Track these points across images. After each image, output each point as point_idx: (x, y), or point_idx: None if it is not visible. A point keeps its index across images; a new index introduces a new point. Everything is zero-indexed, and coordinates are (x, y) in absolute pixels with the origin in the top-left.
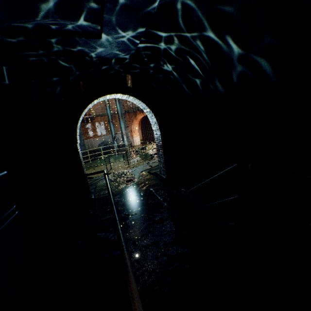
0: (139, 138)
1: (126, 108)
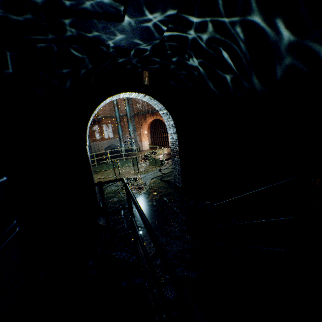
0: (148, 143)
1: (136, 110)
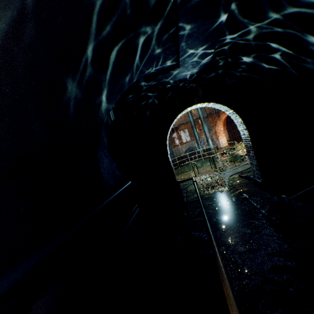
0: (225, 139)
1: (207, 110)
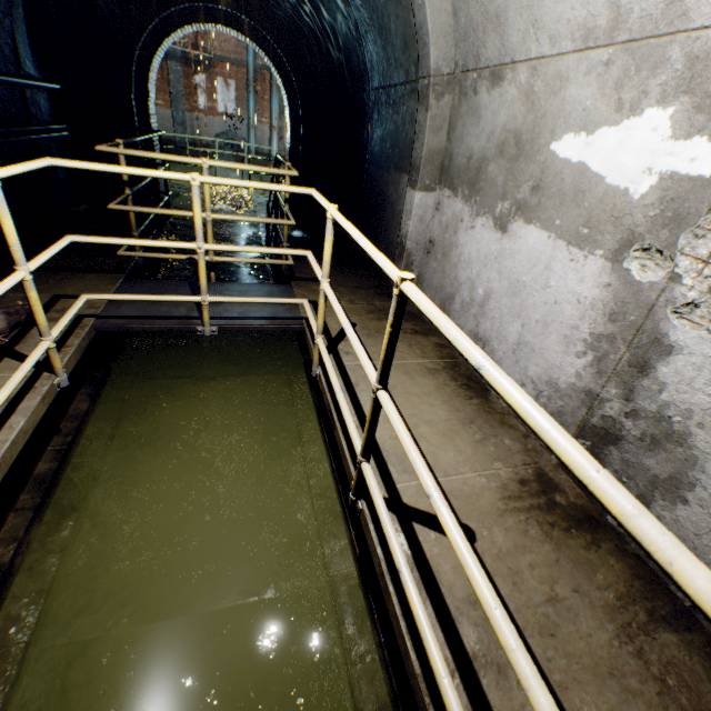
0: None
1: None
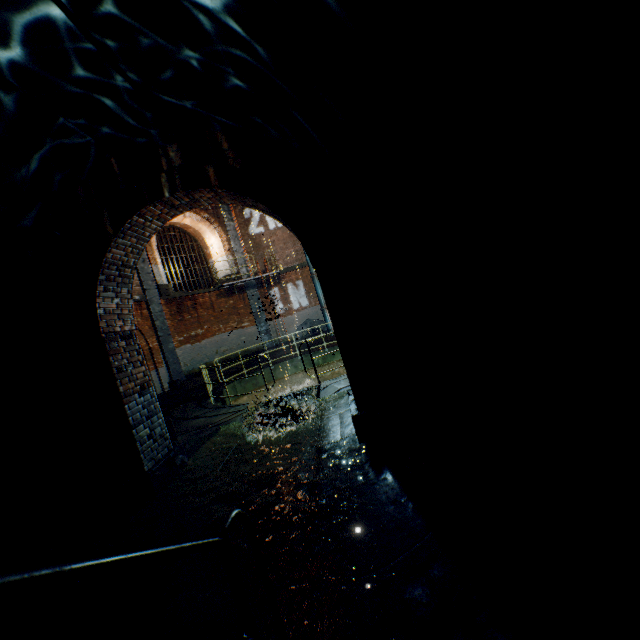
0: None
1: None
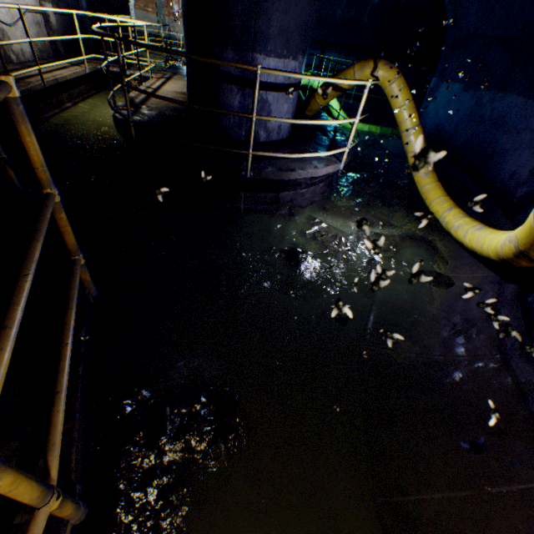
0: None
1: None
